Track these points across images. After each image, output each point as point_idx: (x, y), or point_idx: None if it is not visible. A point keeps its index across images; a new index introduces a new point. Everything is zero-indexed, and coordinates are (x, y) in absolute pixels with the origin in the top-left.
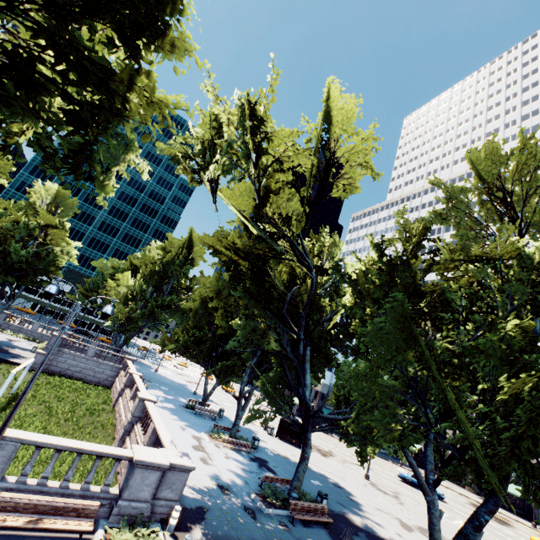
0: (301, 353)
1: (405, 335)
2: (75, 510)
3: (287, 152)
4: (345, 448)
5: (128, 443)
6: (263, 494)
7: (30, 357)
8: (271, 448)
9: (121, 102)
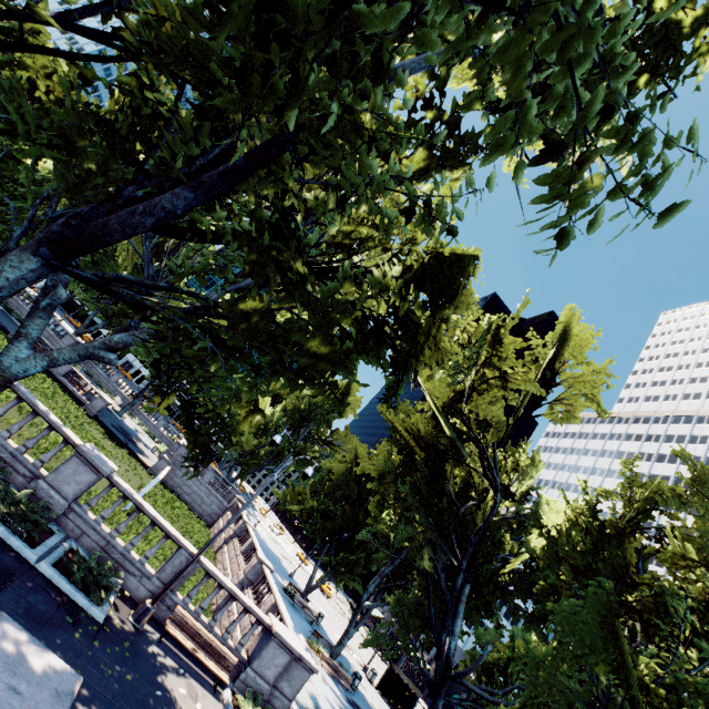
0: (457, 588)
1: (605, 626)
2: (219, 655)
3: (515, 376)
4: None
5: (235, 606)
6: None
7: (151, 457)
8: (370, 700)
9: (419, 352)
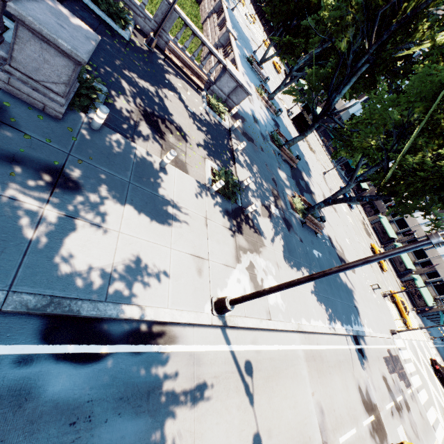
0: (358, 67)
1: (440, 92)
2: (197, 75)
3: None
4: (324, 157)
5: (212, 59)
6: (272, 136)
7: None
8: (285, 123)
9: None
